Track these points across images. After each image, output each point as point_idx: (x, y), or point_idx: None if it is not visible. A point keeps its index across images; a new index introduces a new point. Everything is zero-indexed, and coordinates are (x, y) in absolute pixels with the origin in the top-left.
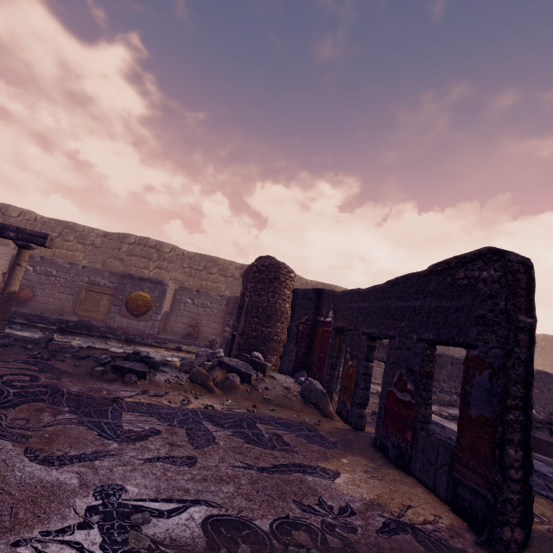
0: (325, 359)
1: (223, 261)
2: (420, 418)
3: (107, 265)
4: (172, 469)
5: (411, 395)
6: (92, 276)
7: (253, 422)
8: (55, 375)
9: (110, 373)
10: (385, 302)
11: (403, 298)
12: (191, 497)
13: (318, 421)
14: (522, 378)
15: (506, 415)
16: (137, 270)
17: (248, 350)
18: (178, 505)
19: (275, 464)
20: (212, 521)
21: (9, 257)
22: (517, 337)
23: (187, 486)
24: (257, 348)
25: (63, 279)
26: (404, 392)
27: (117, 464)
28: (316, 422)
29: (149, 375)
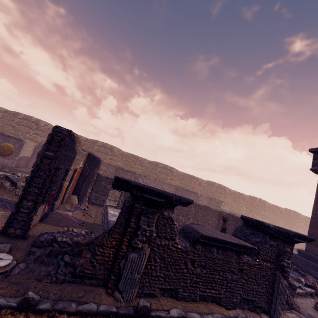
0: None
1: None
2: None
3: (4, 128)
4: None
5: None
6: None
7: None
8: None
9: None
10: None
11: None
12: None
13: None
14: (42, 176)
15: (29, 188)
16: (22, 134)
17: None
18: None
19: None
20: None
21: None
22: (42, 160)
23: None
24: None
25: None
26: None
27: None
28: None
29: None
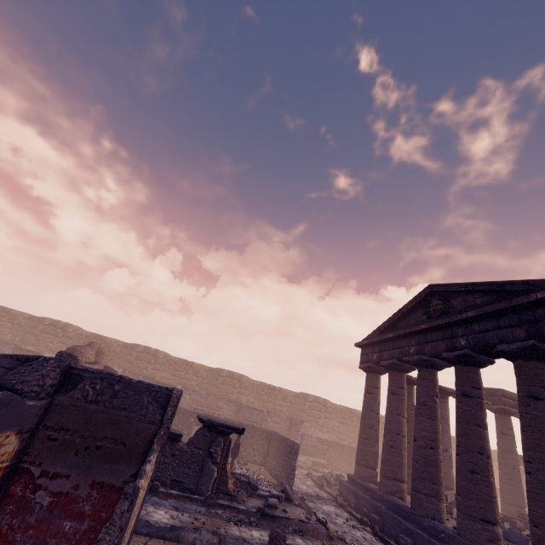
0: None
1: (110, 340)
2: None
3: (24, 339)
4: None
5: None
6: (2, 346)
7: None
8: None
9: None
10: None
11: None
12: None
13: None
14: None
15: None
16: (45, 344)
17: None
18: None
19: None
20: None
21: None
22: None
23: None
24: None
25: None
26: None
27: None
28: None
29: None
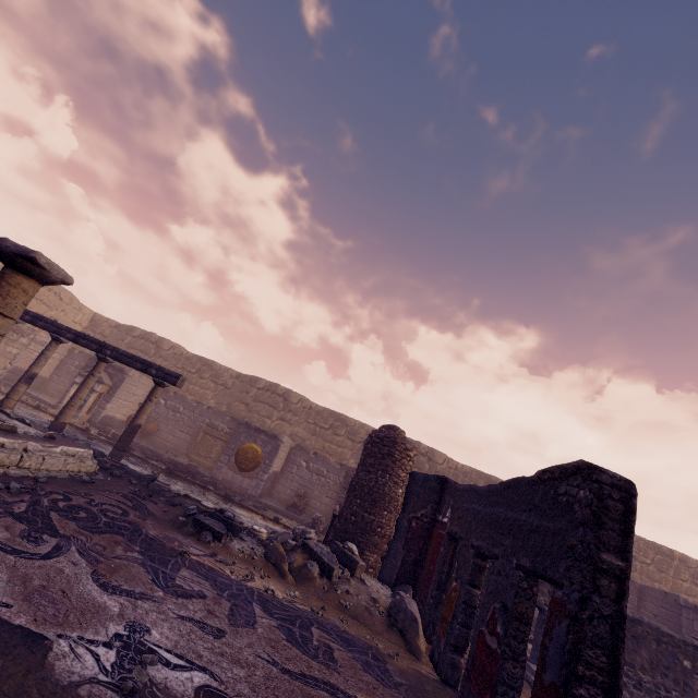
0: (433, 574)
1: (353, 422)
2: (504, 678)
3: (232, 408)
4: (198, 633)
5: (498, 641)
6: (213, 418)
7: (309, 624)
8: (143, 515)
9: (189, 526)
10: (497, 509)
11: (512, 507)
12: (201, 663)
13: (395, 653)
14: (604, 640)
15: (575, 687)
16: (260, 419)
17: (343, 538)
18: (186, 663)
19: (304, 672)
20: (208, 690)
21: (149, 388)
22: (597, 581)
23: (202, 653)
24: (353, 538)
25: (187, 417)
26: (493, 636)
27: (155, 610)
28: (391, 653)
29: (225, 538)
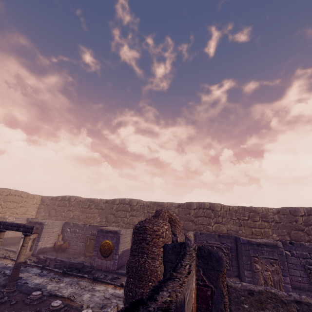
0: None
1: (166, 204)
2: None
3: (107, 219)
4: None
5: None
6: (92, 230)
7: None
8: None
9: None
10: None
11: None
12: None
13: None
14: None
15: None
16: (121, 219)
17: None
18: None
19: None
20: None
21: (61, 225)
22: None
23: None
24: None
25: (81, 234)
26: None
27: None
28: None
29: None
